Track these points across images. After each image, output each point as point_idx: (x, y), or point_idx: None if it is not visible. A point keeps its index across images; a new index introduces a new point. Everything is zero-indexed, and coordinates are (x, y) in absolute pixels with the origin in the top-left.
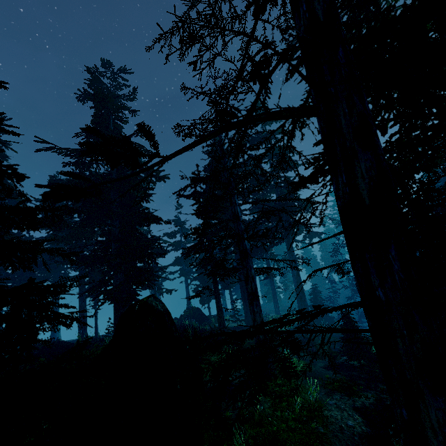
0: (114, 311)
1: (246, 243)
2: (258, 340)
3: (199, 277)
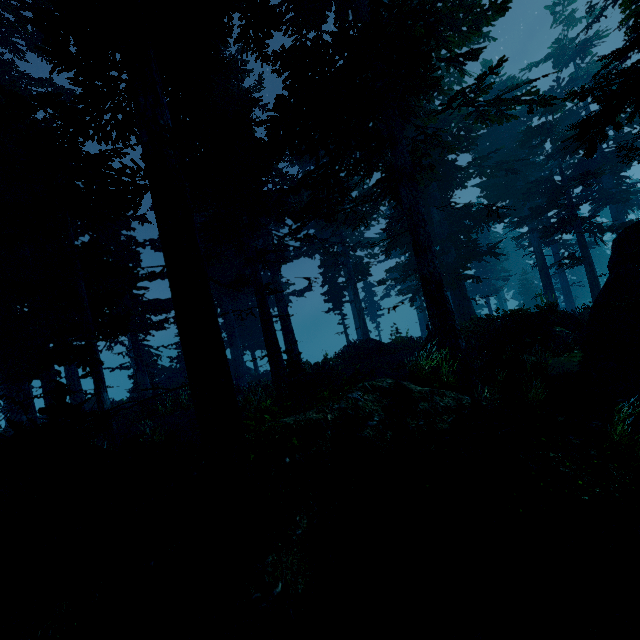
0: (455, 293)
1: None
2: None
3: None
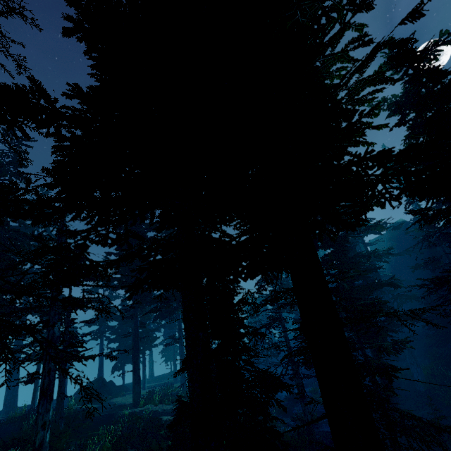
0: None
1: (56, 330)
2: (32, 449)
3: (115, 339)
